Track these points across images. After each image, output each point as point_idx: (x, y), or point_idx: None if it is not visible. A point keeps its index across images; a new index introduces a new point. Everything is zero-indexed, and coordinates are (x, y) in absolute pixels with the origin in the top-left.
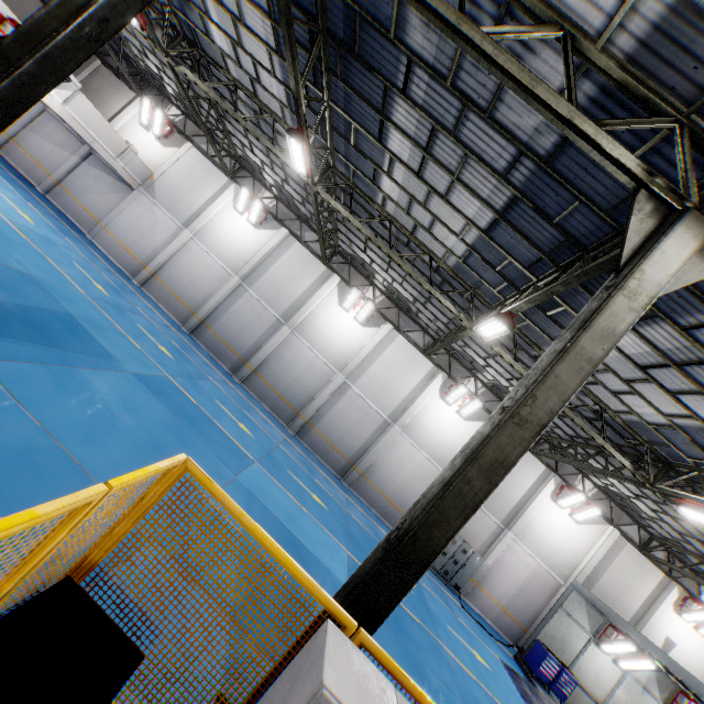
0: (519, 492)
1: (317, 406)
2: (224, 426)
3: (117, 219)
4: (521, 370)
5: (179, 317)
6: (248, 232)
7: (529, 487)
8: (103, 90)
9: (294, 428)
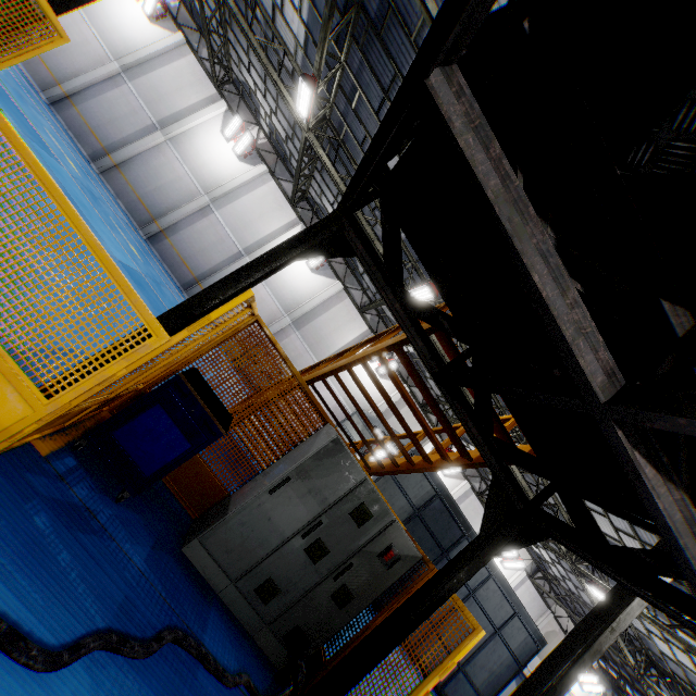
0: (341, 342)
1: (175, 218)
2: (42, 134)
3: None
4: (336, 175)
5: (41, 82)
6: (140, 23)
7: (350, 341)
8: None
9: (146, 231)
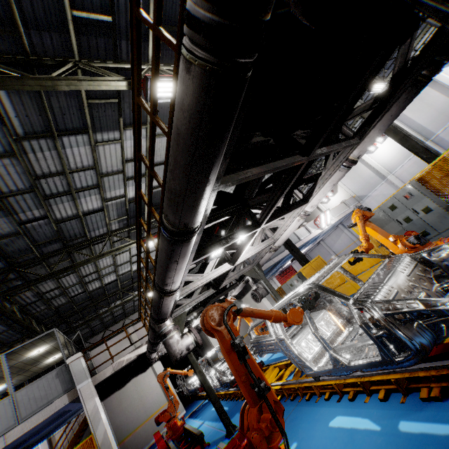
0: None
1: None
2: None
3: None
4: None
5: None
6: (389, 143)
7: None
8: (312, 218)
9: None
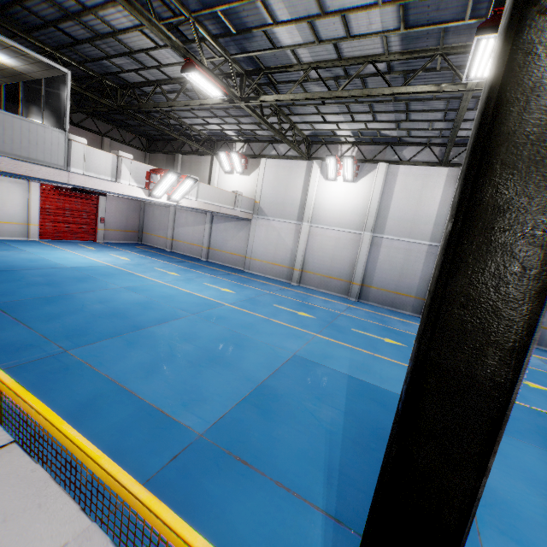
0: None
1: None
2: (541, 405)
3: (254, 247)
4: None
5: (341, 291)
6: (350, 190)
7: None
8: (193, 171)
9: None
